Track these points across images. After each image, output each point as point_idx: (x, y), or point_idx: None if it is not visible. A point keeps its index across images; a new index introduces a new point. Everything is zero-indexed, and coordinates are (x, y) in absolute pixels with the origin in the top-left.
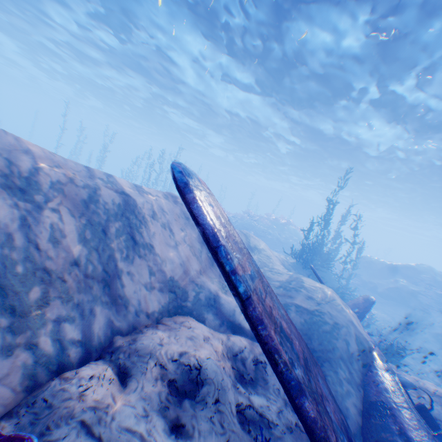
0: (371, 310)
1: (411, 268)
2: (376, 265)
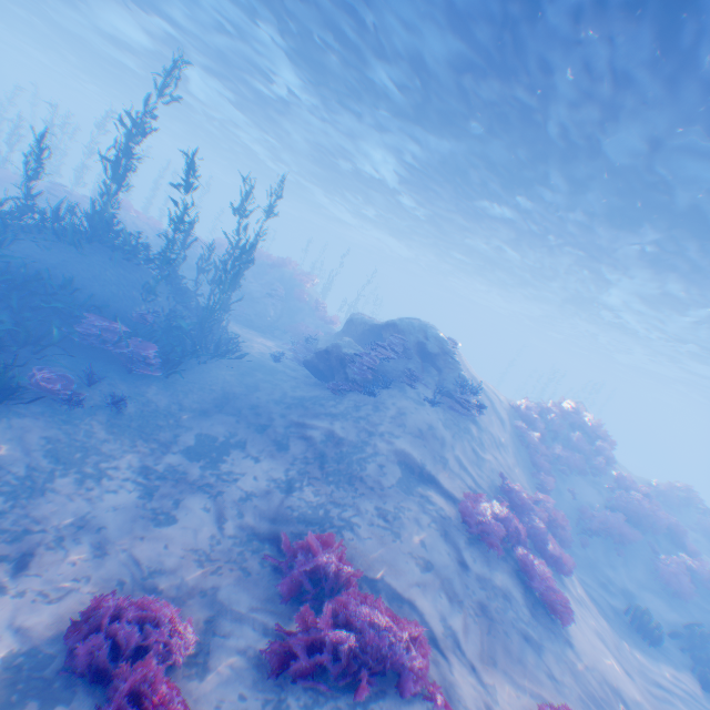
0: (223, 374)
1: (393, 326)
2: (358, 328)
